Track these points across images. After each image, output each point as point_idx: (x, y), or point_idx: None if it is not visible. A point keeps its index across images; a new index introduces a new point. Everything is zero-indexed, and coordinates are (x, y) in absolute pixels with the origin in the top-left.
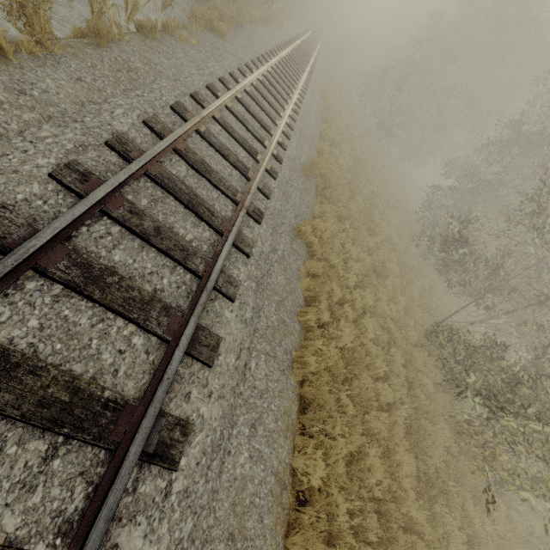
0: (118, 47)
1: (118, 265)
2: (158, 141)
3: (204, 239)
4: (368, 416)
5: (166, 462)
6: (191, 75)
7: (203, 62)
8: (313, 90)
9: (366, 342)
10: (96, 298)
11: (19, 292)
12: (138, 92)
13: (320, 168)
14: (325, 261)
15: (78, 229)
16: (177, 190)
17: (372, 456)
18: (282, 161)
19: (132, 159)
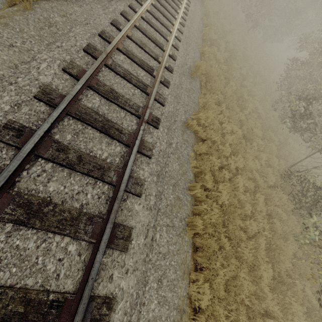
0: (40, 7)
1: (52, 195)
2: (76, 82)
3: (116, 153)
4: (239, 248)
5: None
6: (98, 16)
7: (108, 1)
8: (195, 1)
9: (238, 194)
10: (37, 227)
11: None
12: (58, 43)
13: (202, 69)
14: (208, 139)
15: (20, 174)
16: (92, 120)
17: (242, 279)
18: (173, 71)
19: (56, 105)
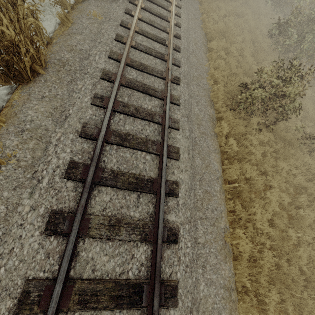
0: None
1: None
2: None
3: None
4: (232, 44)
5: (178, 26)
6: None
7: None
8: None
9: (231, 32)
10: (155, 3)
11: (144, 2)
12: None
13: None
14: None
15: None
16: None
17: (233, 47)
18: None
19: None
